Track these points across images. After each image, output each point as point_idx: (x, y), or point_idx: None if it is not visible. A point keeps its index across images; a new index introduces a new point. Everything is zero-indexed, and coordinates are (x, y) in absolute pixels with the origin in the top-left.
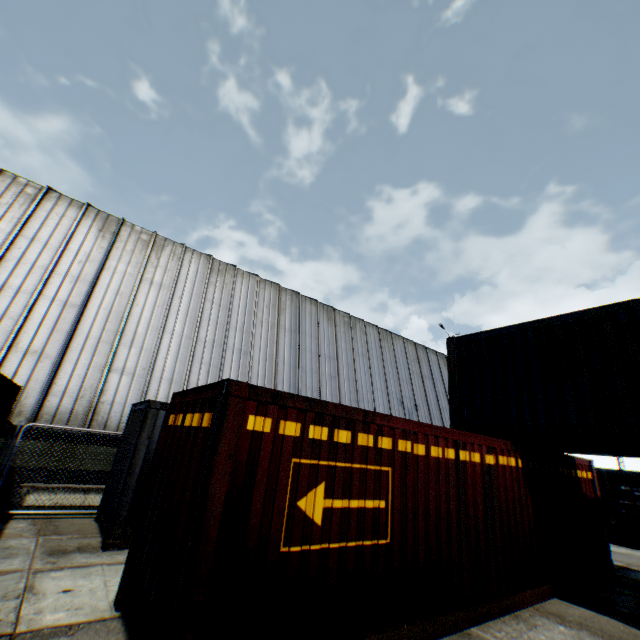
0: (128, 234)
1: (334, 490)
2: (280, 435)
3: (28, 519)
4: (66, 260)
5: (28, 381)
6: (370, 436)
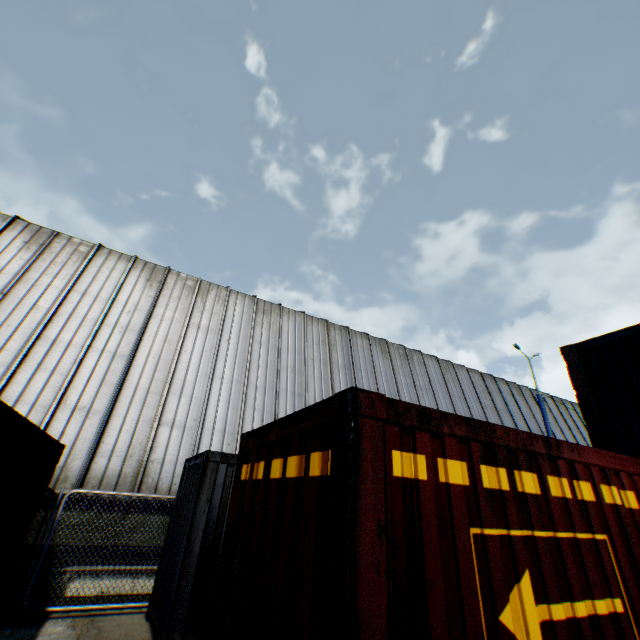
0: (174, 281)
1: (544, 584)
2: (442, 484)
3: (66, 618)
4: (115, 311)
5: (75, 441)
6: (562, 480)
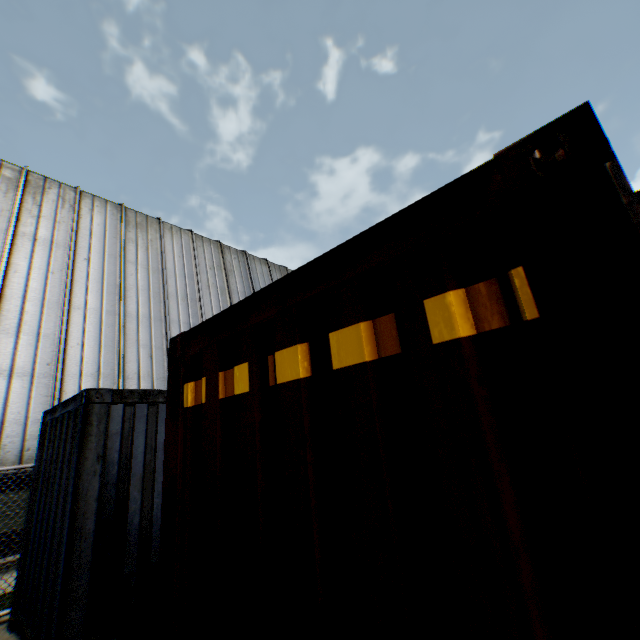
0: None
1: None
2: None
3: None
4: None
5: None
6: None
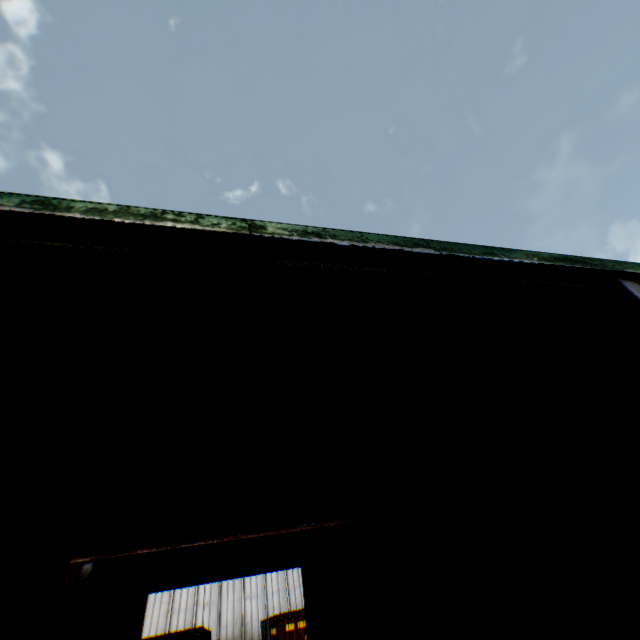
0: None
1: None
2: (299, 627)
3: None
4: None
5: (209, 623)
6: None
